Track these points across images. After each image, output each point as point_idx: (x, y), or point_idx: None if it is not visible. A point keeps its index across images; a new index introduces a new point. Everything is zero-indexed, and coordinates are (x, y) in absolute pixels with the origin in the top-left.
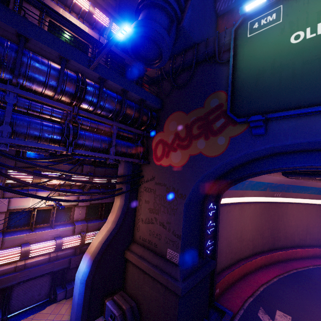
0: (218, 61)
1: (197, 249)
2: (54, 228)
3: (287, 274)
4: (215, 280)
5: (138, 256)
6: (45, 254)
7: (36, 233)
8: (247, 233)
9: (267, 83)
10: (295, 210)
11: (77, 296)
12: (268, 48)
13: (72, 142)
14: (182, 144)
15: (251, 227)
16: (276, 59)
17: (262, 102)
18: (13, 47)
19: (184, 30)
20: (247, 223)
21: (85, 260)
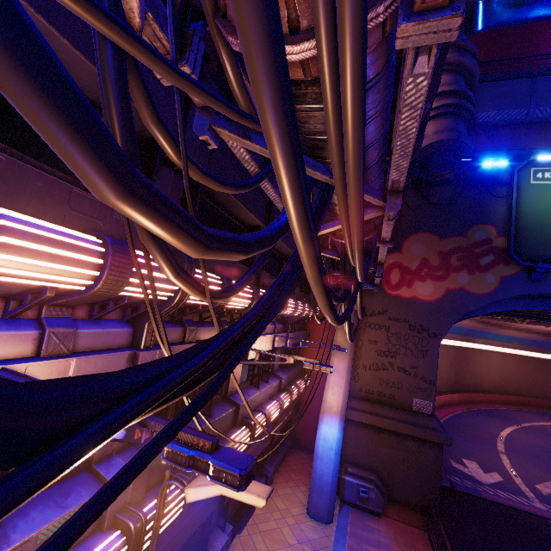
0: (492, 194)
1: None
2: (270, 383)
3: None
4: None
5: (369, 413)
6: None
7: (262, 392)
8: None
9: None
10: None
11: (331, 473)
12: None
13: None
14: (434, 274)
15: None
16: None
17: (546, 251)
18: None
19: None
20: None
21: (332, 423)
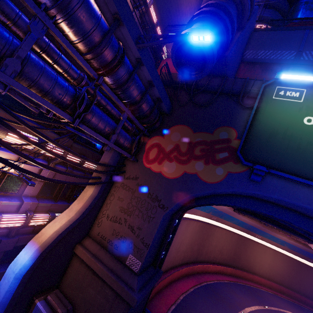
0: (240, 103)
1: (154, 258)
2: None
3: (200, 285)
4: (153, 287)
5: (92, 254)
6: None
7: None
8: (183, 245)
9: (277, 143)
10: (219, 233)
11: (3, 294)
12: (285, 116)
13: (81, 113)
14: (180, 158)
15: (188, 241)
16: (289, 128)
17: (268, 156)
18: None
19: (226, 60)
20: (187, 237)
21: (29, 250)
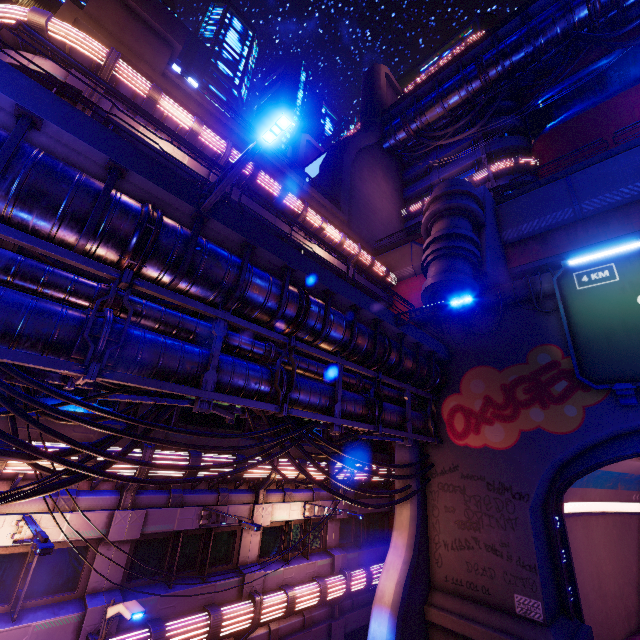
0: (539, 310)
1: (557, 597)
2: (311, 560)
3: None
4: None
5: (456, 615)
6: (303, 610)
7: (293, 568)
8: (607, 580)
9: (623, 344)
10: None
11: None
12: (610, 305)
13: (378, 417)
14: (501, 414)
15: (611, 566)
16: (625, 319)
17: (624, 366)
18: (347, 319)
19: (487, 274)
20: (602, 557)
21: (381, 618)
